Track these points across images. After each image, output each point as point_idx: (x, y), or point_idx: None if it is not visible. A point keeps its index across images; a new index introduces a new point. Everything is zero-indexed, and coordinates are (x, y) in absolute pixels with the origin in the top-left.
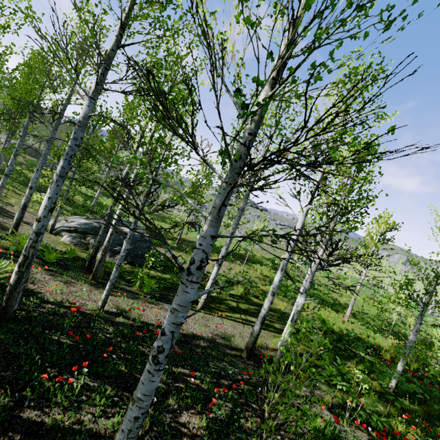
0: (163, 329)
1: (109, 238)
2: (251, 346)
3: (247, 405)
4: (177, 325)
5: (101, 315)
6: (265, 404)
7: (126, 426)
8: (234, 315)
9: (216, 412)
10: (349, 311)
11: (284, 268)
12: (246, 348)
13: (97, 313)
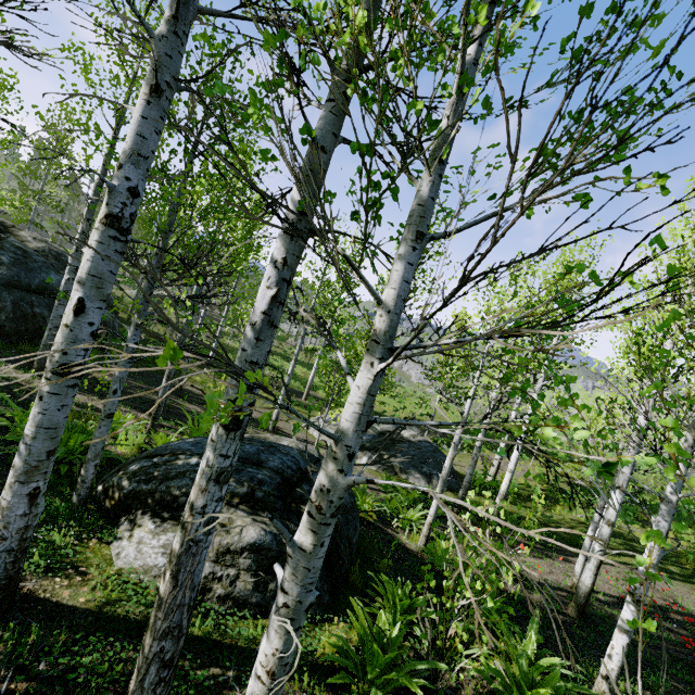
0: None
1: (508, 486)
2: None
3: None
4: None
5: None
6: None
7: None
8: (621, 559)
9: None
10: None
11: None
12: None
13: None
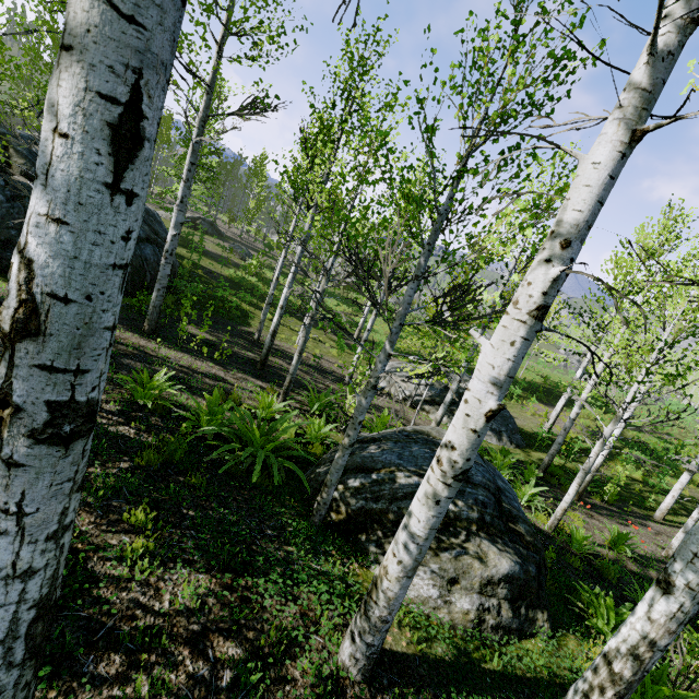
0: None
1: (603, 460)
2: None
3: None
4: None
5: None
6: None
7: None
8: (679, 519)
9: None
10: None
11: None
12: None
13: None
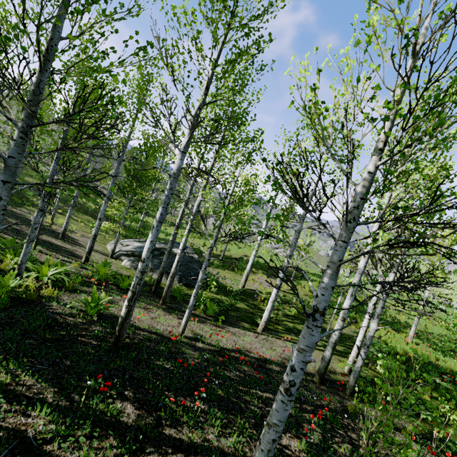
0: (293, 366)
1: (176, 266)
2: (323, 371)
3: (334, 431)
4: (305, 363)
5: (183, 341)
6: (362, 432)
7: (265, 447)
8: (293, 337)
9: (310, 436)
10: (413, 332)
11: (354, 293)
12: (318, 373)
13: (181, 339)
